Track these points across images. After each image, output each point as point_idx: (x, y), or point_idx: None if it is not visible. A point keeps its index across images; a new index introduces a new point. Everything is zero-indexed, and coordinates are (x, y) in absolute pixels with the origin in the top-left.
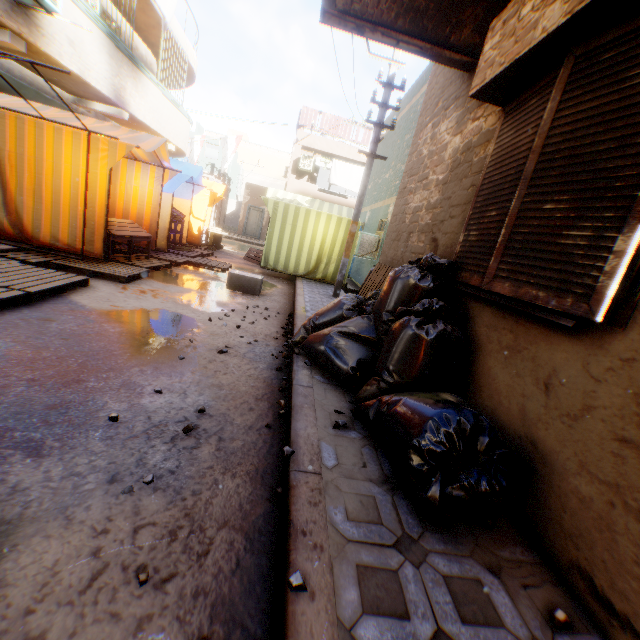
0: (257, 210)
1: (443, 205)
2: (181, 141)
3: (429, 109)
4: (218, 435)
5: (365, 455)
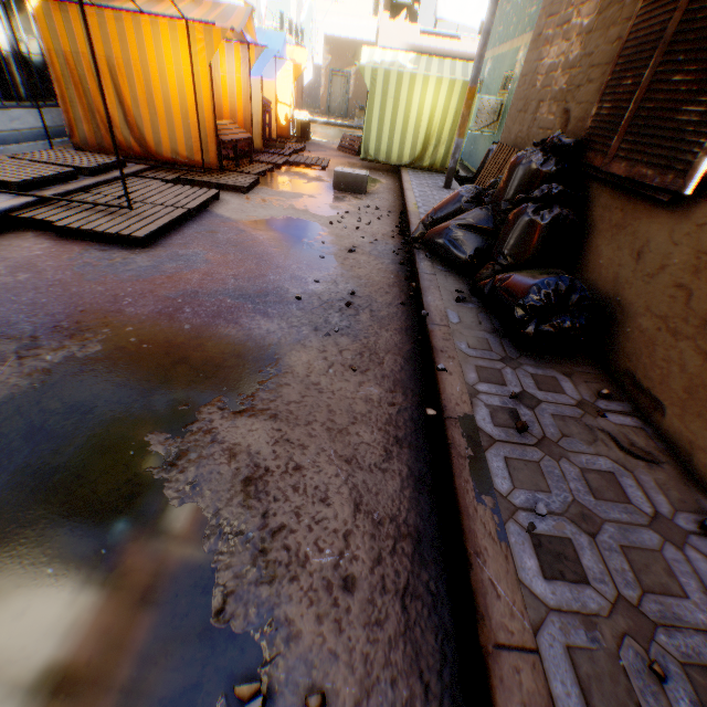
0: (341, 76)
1: (582, 65)
2: None
3: None
4: (369, 308)
5: (480, 318)
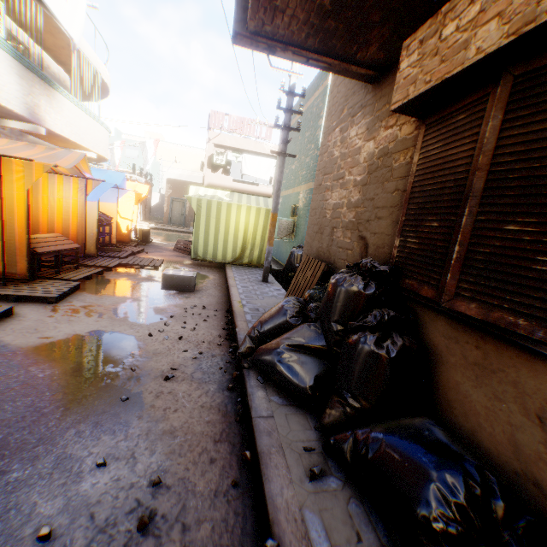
0: (179, 201)
1: (366, 205)
2: (102, 148)
3: (334, 115)
4: (181, 519)
5: (354, 516)
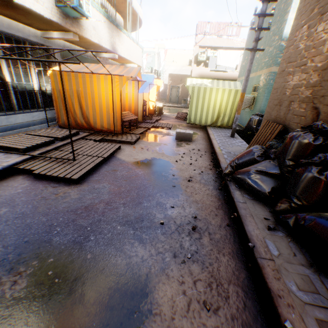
0: (175, 88)
1: (322, 85)
2: (139, 61)
3: (303, 14)
4: (207, 231)
5: (292, 248)
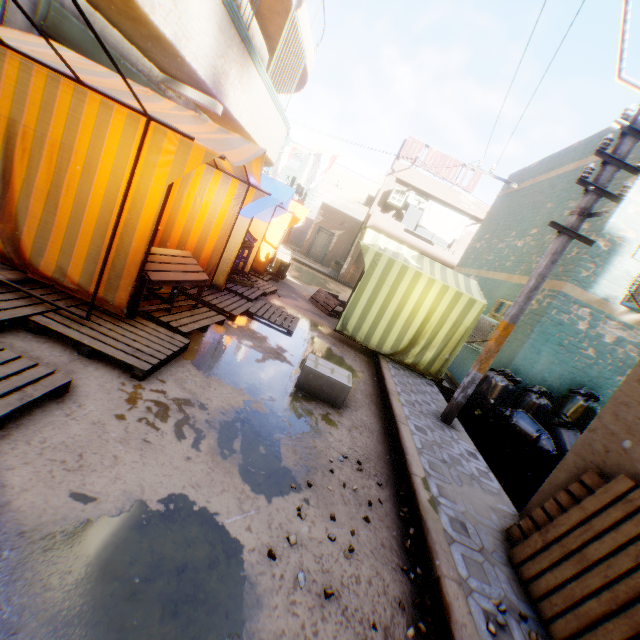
0: (326, 233)
1: None
2: (273, 150)
3: None
4: None
5: None
